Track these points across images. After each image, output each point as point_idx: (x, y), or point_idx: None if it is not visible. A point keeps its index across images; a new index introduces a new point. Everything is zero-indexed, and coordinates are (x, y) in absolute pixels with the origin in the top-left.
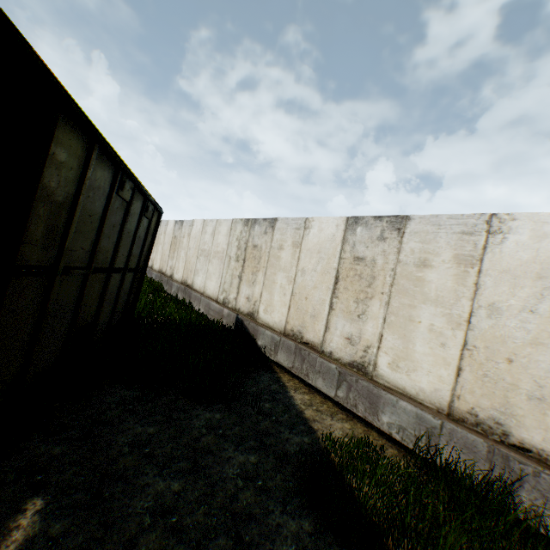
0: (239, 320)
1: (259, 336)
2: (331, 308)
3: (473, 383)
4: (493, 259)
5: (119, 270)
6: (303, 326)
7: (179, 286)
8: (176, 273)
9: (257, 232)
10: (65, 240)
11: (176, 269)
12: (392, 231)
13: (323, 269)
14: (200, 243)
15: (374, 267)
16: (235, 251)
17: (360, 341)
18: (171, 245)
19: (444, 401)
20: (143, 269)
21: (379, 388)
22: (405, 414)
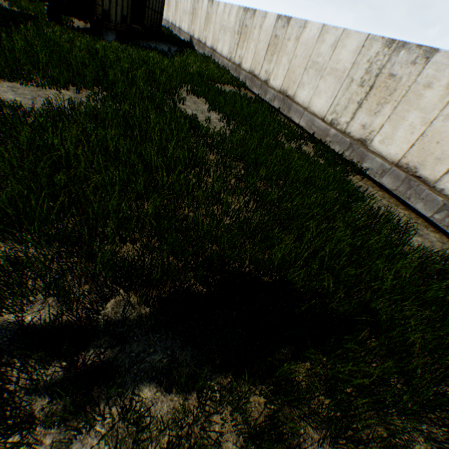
0: (190, 40)
1: (193, 44)
2: (204, 30)
3: (213, 41)
4: (218, 13)
5: (157, 13)
6: (200, 37)
7: (177, 31)
8: (177, 24)
9: (196, 3)
10: (149, 3)
11: (177, 22)
12: (212, 5)
13: (204, 18)
14: (184, 7)
15: (209, 16)
16: (191, 11)
17: (206, 38)
18: (175, 8)
19: (211, 46)
20: (162, 15)
21: (206, 48)
22: (207, 52)
